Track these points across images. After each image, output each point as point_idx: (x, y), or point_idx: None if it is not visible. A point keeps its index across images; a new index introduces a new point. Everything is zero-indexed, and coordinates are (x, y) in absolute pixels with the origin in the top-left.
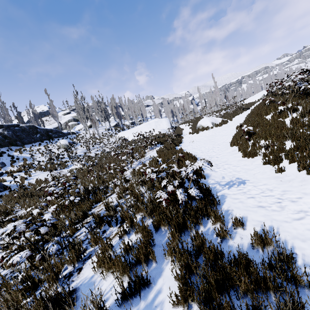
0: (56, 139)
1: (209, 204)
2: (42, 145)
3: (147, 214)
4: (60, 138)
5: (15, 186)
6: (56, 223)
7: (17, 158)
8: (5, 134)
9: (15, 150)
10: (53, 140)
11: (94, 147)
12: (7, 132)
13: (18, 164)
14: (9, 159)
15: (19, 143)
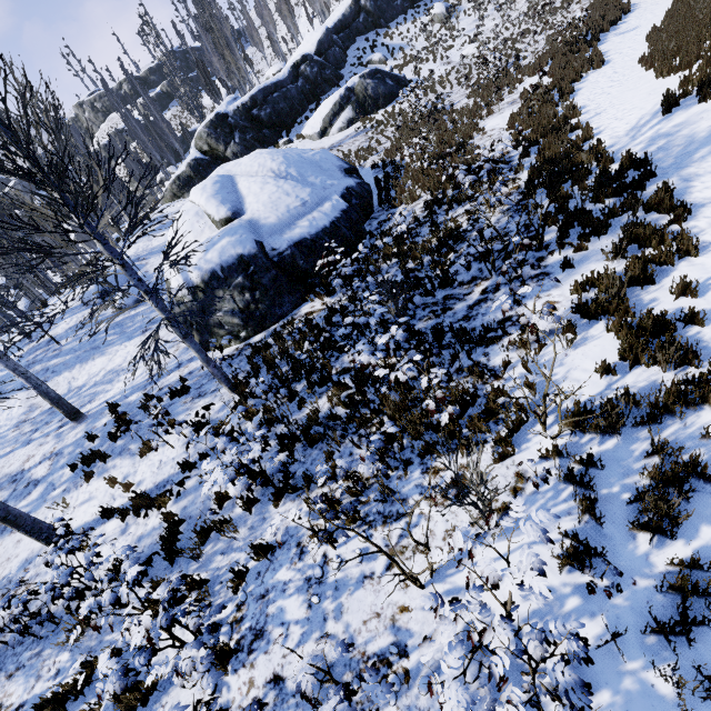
0: (421, 4)
1: (588, 45)
2: (408, 22)
3: (549, 56)
4: (426, 0)
5: (414, 80)
6: (489, 79)
7: (393, 48)
8: (368, 9)
9: (384, 36)
10: (418, 7)
11: (487, 11)
12: (369, 4)
13: (398, 57)
14: (385, 51)
15: (382, 22)
